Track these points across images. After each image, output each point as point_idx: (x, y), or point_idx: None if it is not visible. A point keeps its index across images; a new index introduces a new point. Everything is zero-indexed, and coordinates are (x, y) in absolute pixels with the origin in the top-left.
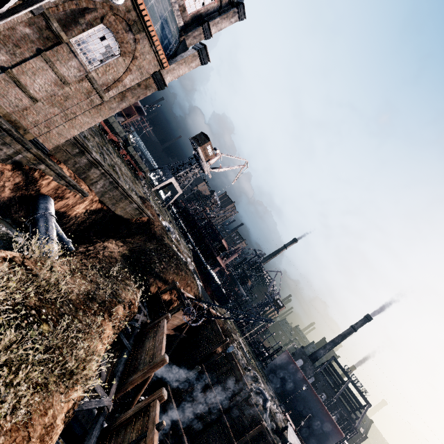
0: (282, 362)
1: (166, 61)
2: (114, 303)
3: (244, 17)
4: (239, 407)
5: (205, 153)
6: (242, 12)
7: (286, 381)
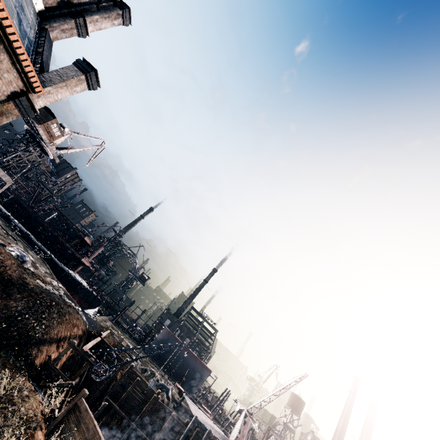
0: (162, 338)
1: (39, 85)
2: (30, 436)
3: (129, 22)
4: (150, 413)
5: (49, 133)
6: (127, 17)
7: (167, 353)
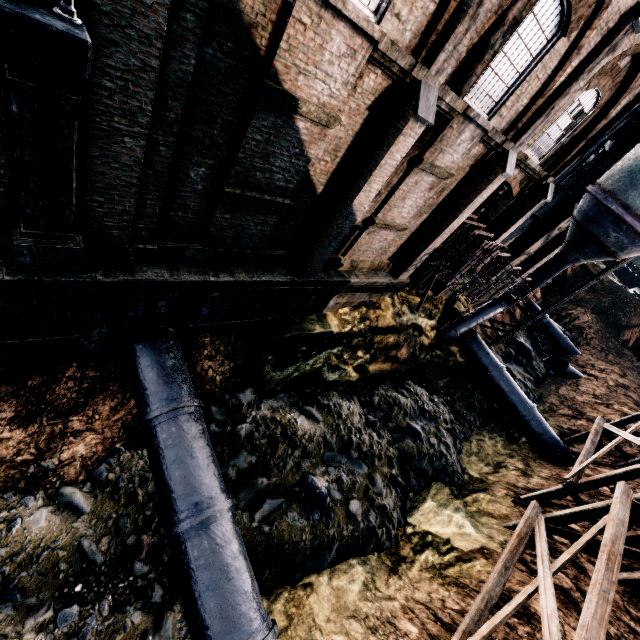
0: None
1: None
2: None
3: None
4: None
5: None
6: None
7: None
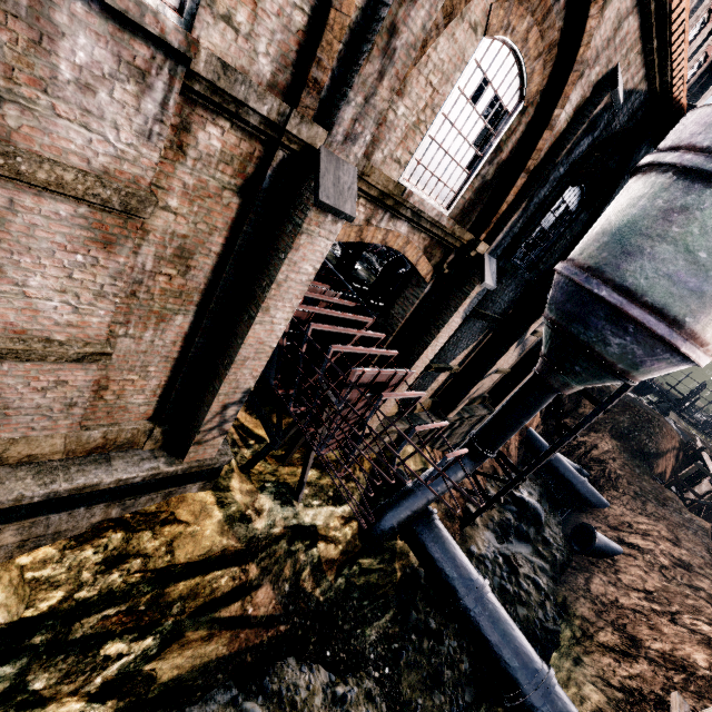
0: None
1: None
2: None
3: None
4: None
5: None
6: None
7: None
